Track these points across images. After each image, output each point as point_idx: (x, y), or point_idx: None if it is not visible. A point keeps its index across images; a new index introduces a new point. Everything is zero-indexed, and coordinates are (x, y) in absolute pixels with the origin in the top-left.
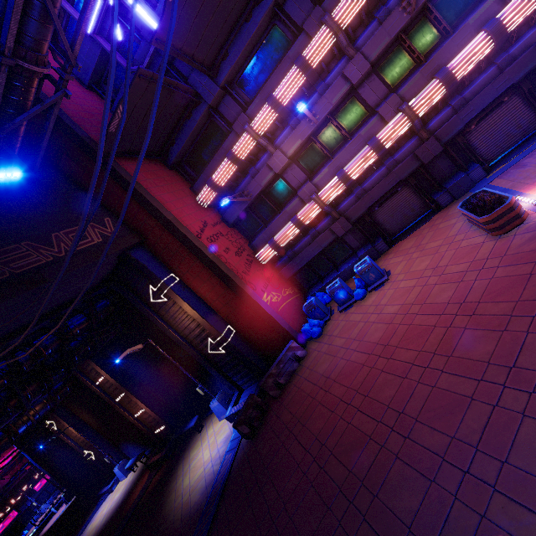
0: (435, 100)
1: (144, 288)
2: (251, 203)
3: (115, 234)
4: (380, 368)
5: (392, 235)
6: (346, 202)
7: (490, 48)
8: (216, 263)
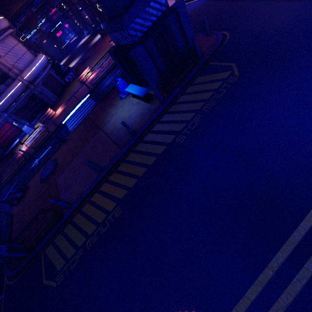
0: None
1: None
2: None
3: None
4: None
5: None
6: None
7: None
8: None
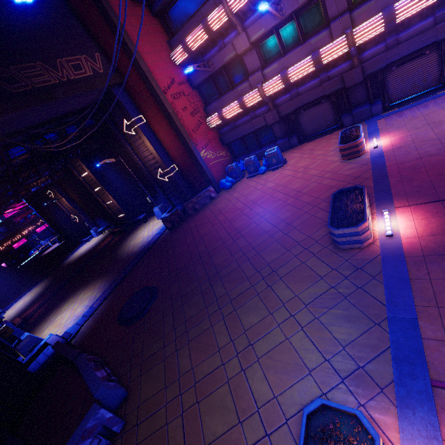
0: (374, 34)
1: (120, 120)
2: (213, 74)
3: (103, 71)
4: (244, 213)
5: (305, 136)
6: (282, 98)
7: (433, 0)
8: (173, 118)
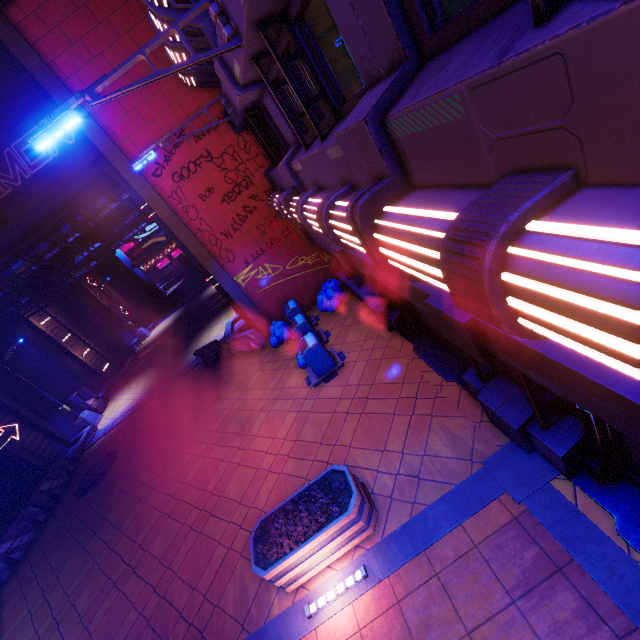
0: None
1: None
2: (249, 114)
3: (75, 140)
4: (196, 452)
5: (424, 323)
6: None
7: None
8: (170, 227)
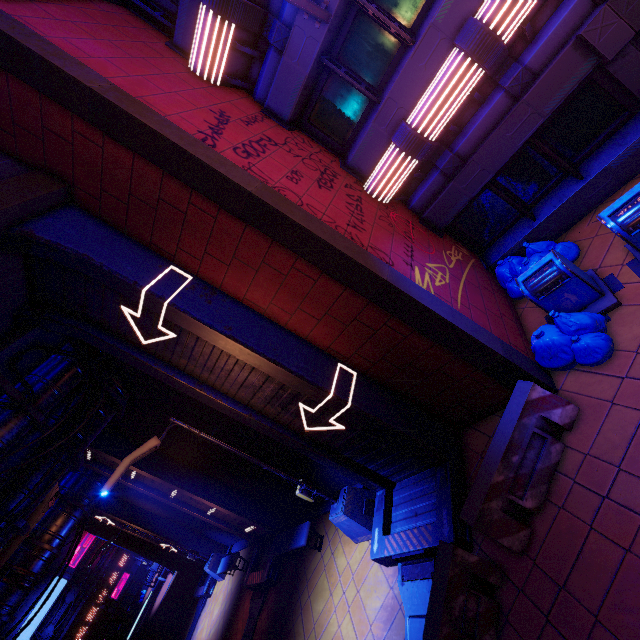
0: None
1: (119, 315)
2: (330, 41)
3: None
4: None
5: None
6: None
7: None
8: (272, 205)
